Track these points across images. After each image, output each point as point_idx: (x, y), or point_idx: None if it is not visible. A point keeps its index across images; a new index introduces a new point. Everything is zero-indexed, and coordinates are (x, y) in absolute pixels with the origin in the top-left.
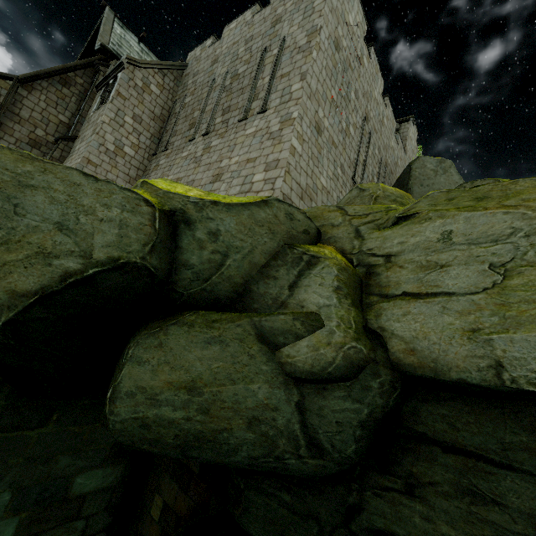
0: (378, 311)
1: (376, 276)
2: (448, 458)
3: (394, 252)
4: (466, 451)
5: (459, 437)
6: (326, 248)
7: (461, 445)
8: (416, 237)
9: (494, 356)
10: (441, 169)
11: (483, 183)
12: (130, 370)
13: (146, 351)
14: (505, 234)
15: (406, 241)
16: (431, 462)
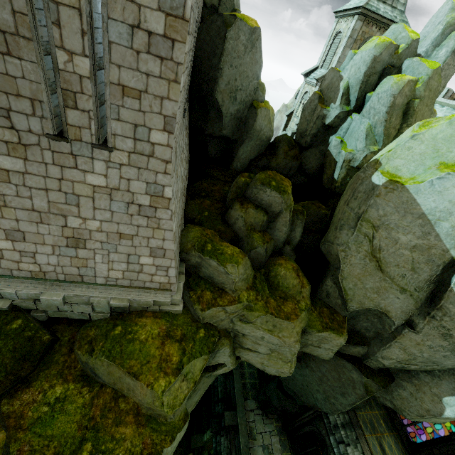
0: (240, 351)
1: (238, 337)
2: None
3: (246, 334)
4: None
5: None
6: (222, 336)
7: None
8: (254, 333)
9: (265, 369)
10: (251, 44)
11: (275, 196)
12: None
13: None
14: (275, 344)
15: (251, 333)
16: None
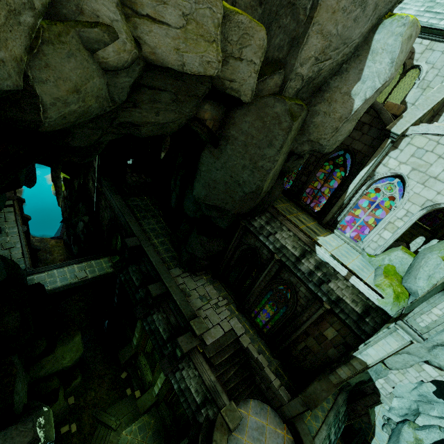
0: (135, 24)
1: None
2: (149, 92)
3: None
4: (155, 88)
5: (155, 84)
6: None
7: (154, 87)
8: None
9: (183, 62)
10: None
11: None
12: (41, 89)
13: (41, 72)
14: None
15: None
16: (143, 94)
